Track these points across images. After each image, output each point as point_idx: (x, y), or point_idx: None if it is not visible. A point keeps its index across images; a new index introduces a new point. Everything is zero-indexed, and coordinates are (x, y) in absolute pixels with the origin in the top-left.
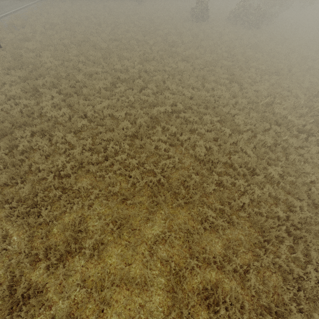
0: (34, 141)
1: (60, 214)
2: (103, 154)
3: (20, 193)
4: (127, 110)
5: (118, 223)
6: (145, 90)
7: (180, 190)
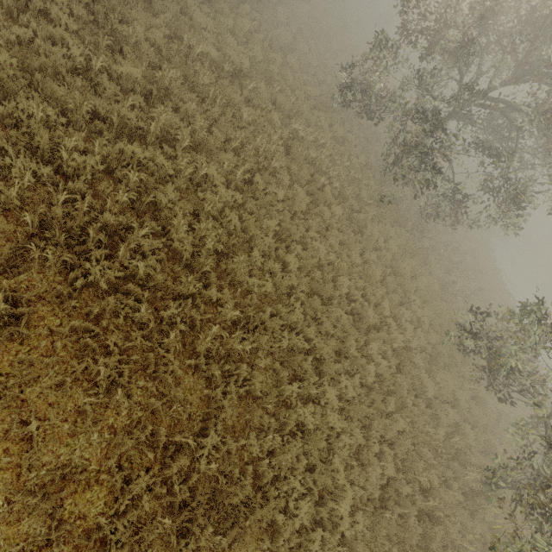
0: None
1: None
2: None
3: None
4: None
5: None
6: None
7: None
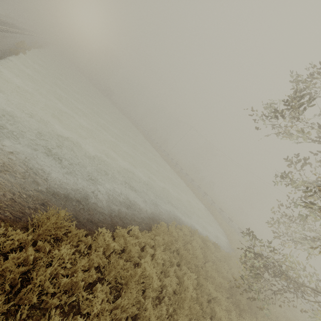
0: None
1: None
2: None
3: None
4: None
5: None
6: None
7: None
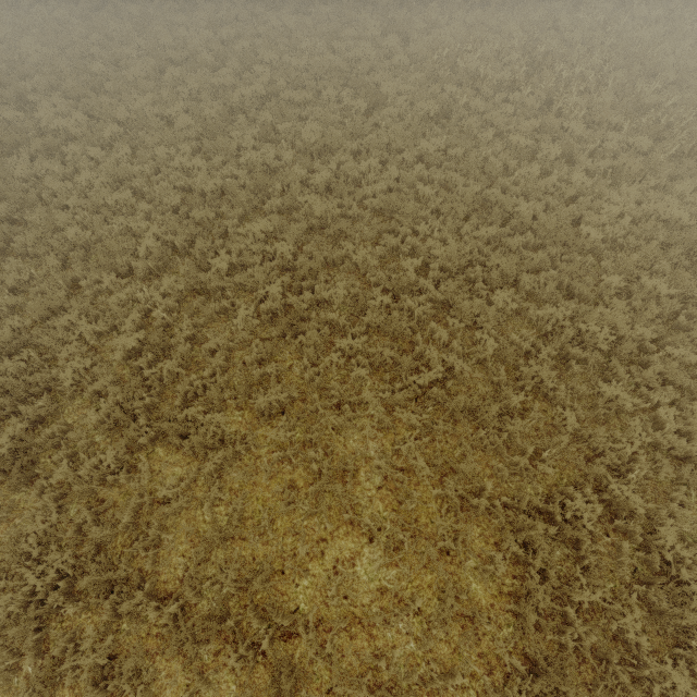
0: (38, 166)
1: (97, 242)
2: (152, 166)
3: (33, 220)
4: (189, 106)
5: (181, 233)
6: (219, 70)
7: (273, 187)
